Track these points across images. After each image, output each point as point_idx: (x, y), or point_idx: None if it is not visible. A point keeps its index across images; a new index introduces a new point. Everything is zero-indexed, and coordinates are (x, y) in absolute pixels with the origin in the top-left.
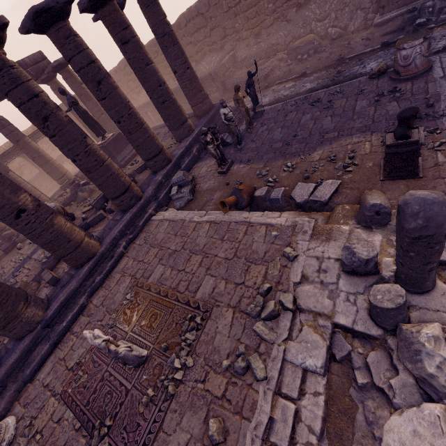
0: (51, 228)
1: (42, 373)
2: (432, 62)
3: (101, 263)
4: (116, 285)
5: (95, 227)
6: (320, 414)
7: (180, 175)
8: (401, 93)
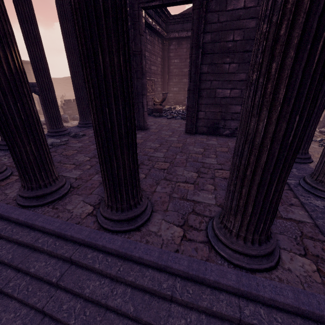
0: None
1: None
2: None
3: None
4: None
5: None
6: None
7: None
8: None
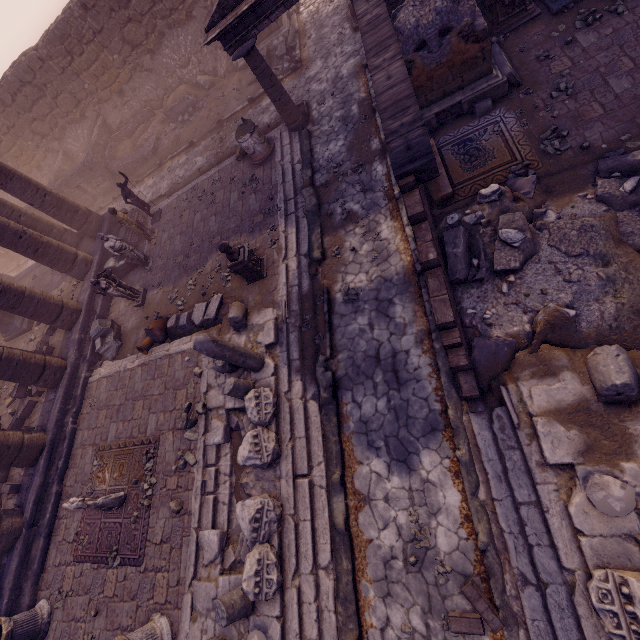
0: None
1: (50, 560)
2: (273, 143)
3: (56, 448)
4: (82, 460)
5: (31, 417)
6: (229, 463)
7: (96, 327)
8: (257, 182)
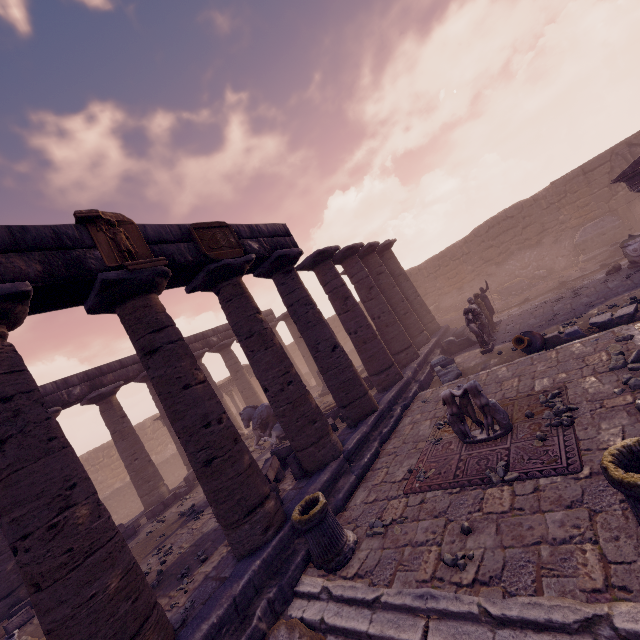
0: (351, 367)
1: (357, 500)
2: None
3: (381, 420)
4: (412, 430)
5: None
6: None
7: (441, 356)
8: None
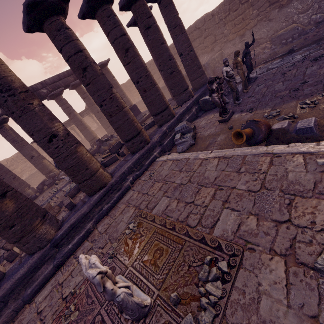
0: (74, 154)
1: (40, 296)
2: None
3: (110, 193)
4: (120, 214)
5: (109, 166)
6: None
7: (183, 124)
8: None
